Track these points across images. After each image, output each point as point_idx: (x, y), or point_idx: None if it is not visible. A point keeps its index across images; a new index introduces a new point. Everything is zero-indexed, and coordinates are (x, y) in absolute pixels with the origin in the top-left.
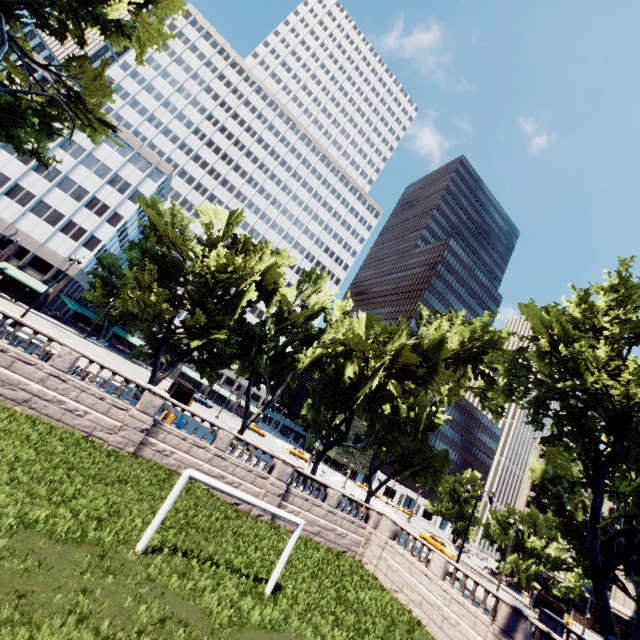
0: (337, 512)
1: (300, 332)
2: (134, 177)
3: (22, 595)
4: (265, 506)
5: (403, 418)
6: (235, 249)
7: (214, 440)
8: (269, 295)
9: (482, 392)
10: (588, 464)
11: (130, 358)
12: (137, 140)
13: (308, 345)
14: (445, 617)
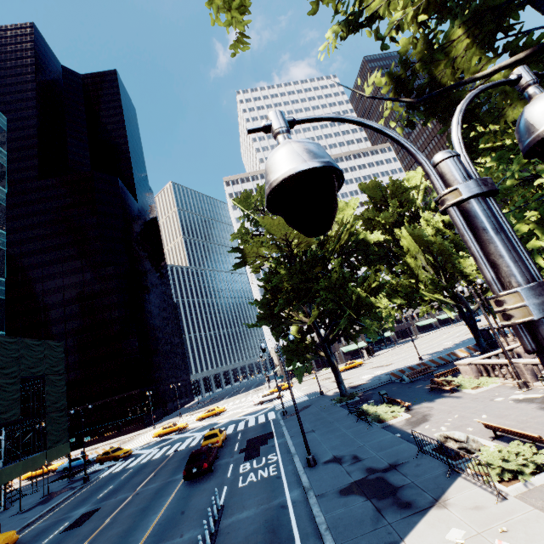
0: None
1: None
2: None
3: None
4: None
5: None
6: None
7: None
8: None
9: None
10: None
11: None
12: None
13: None
14: None
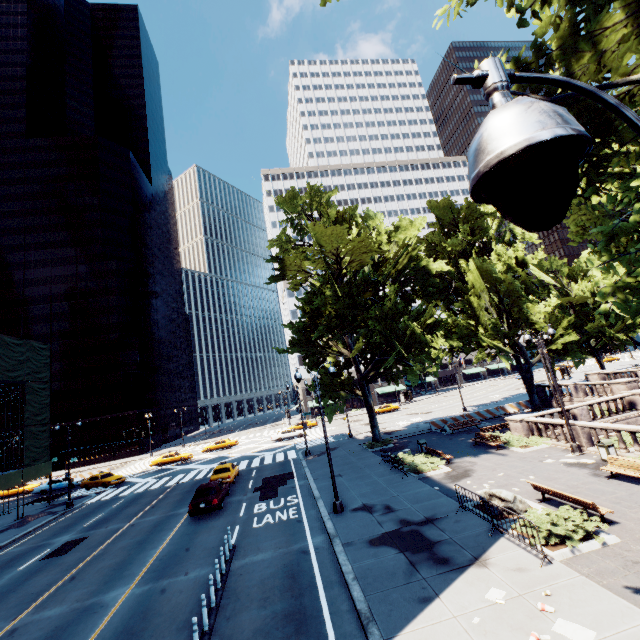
0: None
1: None
2: None
3: None
4: None
5: None
6: (572, 279)
7: None
8: None
9: None
10: None
11: (576, 368)
12: None
13: None
14: None
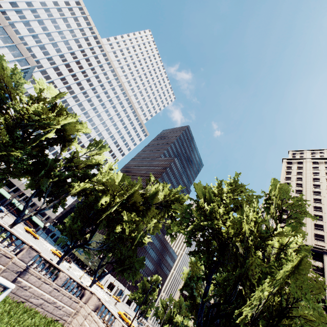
0: (61, 290)
1: (80, 172)
2: (7, 57)
3: None
4: None
5: (126, 236)
6: (53, 110)
7: None
8: (65, 142)
9: (169, 226)
10: (207, 267)
11: None
12: (18, 39)
13: (83, 181)
14: None
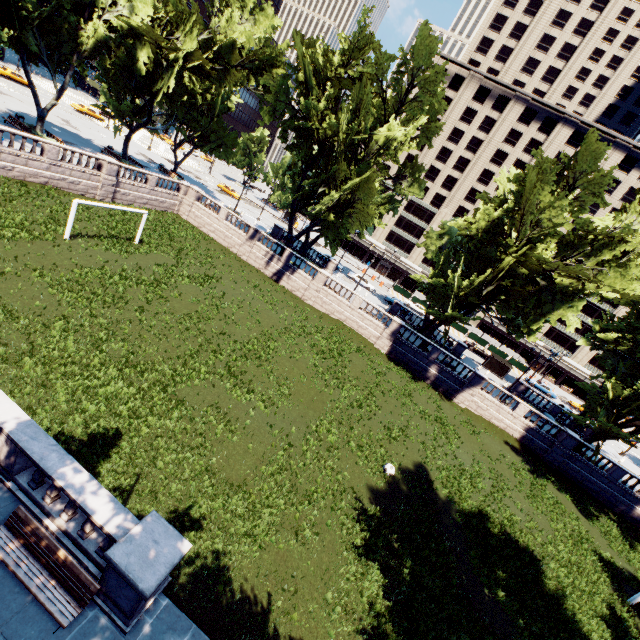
0: (157, 189)
1: None
2: None
3: (54, 264)
4: (125, 209)
5: (201, 103)
6: None
7: (43, 153)
8: None
9: (263, 94)
10: (305, 163)
11: None
12: None
13: (81, 9)
14: (226, 236)
